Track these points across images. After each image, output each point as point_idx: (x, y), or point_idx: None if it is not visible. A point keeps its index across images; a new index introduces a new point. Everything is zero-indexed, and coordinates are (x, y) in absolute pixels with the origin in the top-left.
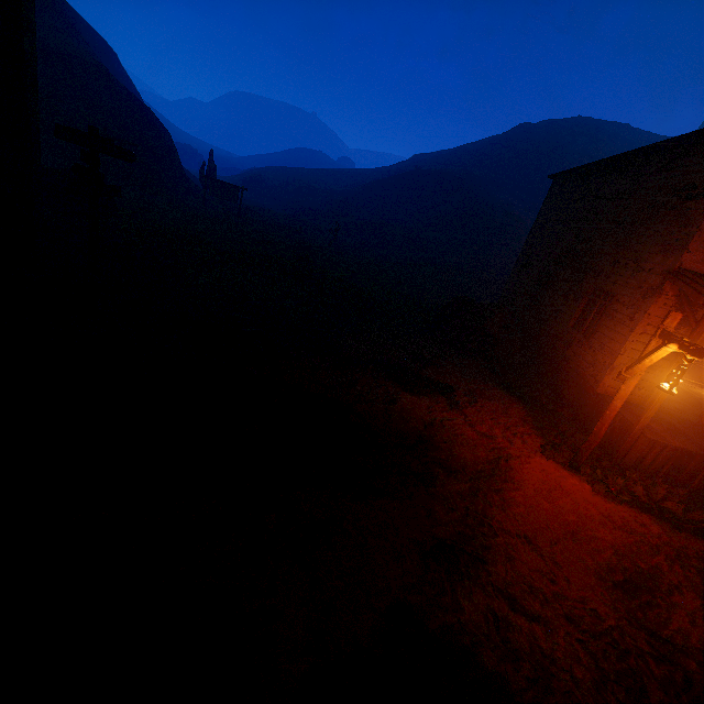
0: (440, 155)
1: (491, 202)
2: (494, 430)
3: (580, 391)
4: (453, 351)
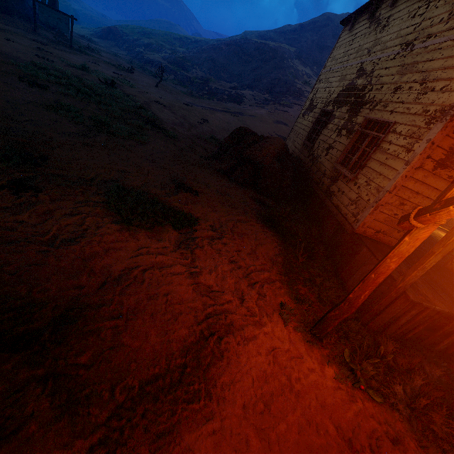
0: (263, 32)
1: (295, 72)
2: (226, 281)
3: (338, 228)
4: (226, 180)
